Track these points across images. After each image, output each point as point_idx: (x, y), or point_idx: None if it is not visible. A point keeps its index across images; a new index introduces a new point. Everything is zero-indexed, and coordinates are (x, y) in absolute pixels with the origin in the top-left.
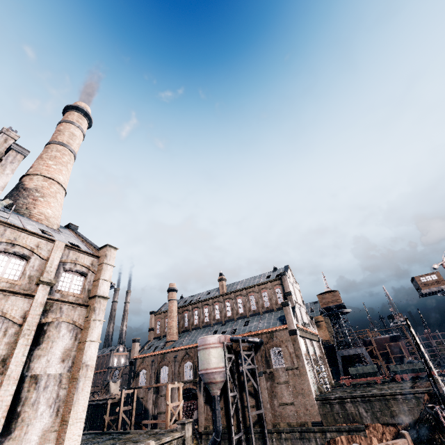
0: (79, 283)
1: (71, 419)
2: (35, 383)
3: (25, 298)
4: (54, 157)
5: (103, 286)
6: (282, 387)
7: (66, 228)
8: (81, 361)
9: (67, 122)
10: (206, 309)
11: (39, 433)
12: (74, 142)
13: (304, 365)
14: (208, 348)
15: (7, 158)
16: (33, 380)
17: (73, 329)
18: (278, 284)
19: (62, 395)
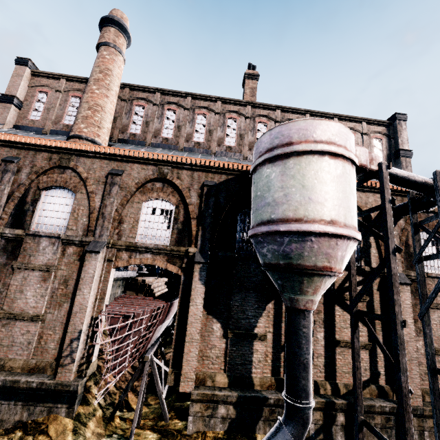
0: None
1: None
2: None
3: None
4: None
5: None
6: None
7: None
8: None
9: None
10: (203, 118)
11: None
12: None
13: None
14: (342, 160)
15: None
16: None
17: None
18: (382, 133)
19: None
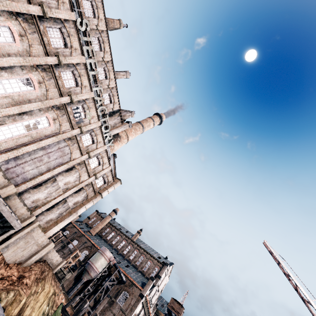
0: (101, 184)
1: (59, 224)
2: (64, 203)
3: (88, 176)
4: (136, 129)
5: (106, 192)
6: (110, 314)
7: (113, 155)
8: (78, 210)
9: (152, 119)
10: (118, 238)
11: (50, 218)
12: (147, 128)
13: None
14: (103, 256)
15: (125, 125)
16: (65, 201)
17: (85, 197)
18: (159, 266)
19: (63, 214)
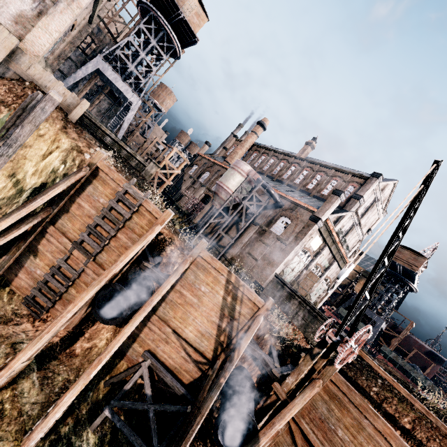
0: None
1: (41, 23)
2: None
3: None
4: None
5: None
6: (261, 245)
7: None
8: None
9: None
10: (272, 161)
11: (18, 11)
12: None
13: (294, 248)
14: (235, 170)
15: None
16: None
17: None
18: (358, 183)
19: (48, 5)
